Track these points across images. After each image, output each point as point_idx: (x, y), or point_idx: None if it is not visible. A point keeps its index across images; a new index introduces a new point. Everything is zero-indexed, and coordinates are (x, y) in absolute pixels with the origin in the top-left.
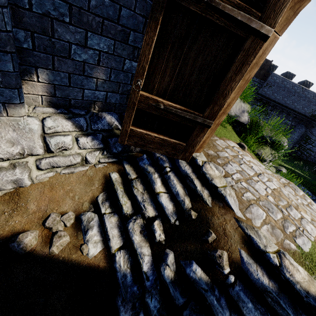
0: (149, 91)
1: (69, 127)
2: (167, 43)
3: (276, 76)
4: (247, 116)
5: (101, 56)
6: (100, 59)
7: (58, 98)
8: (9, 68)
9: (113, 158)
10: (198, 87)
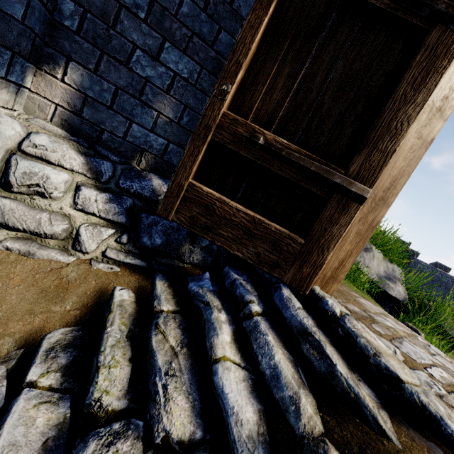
0: (241, 115)
1: (76, 164)
2: (284, 37)
3: (422, 263)
4: (401, 286)
5: (176, 82)
6: (173, 86)
7: (82, 121)
8: (16, 12)
9: (138, 258)
10: (336, 116)
